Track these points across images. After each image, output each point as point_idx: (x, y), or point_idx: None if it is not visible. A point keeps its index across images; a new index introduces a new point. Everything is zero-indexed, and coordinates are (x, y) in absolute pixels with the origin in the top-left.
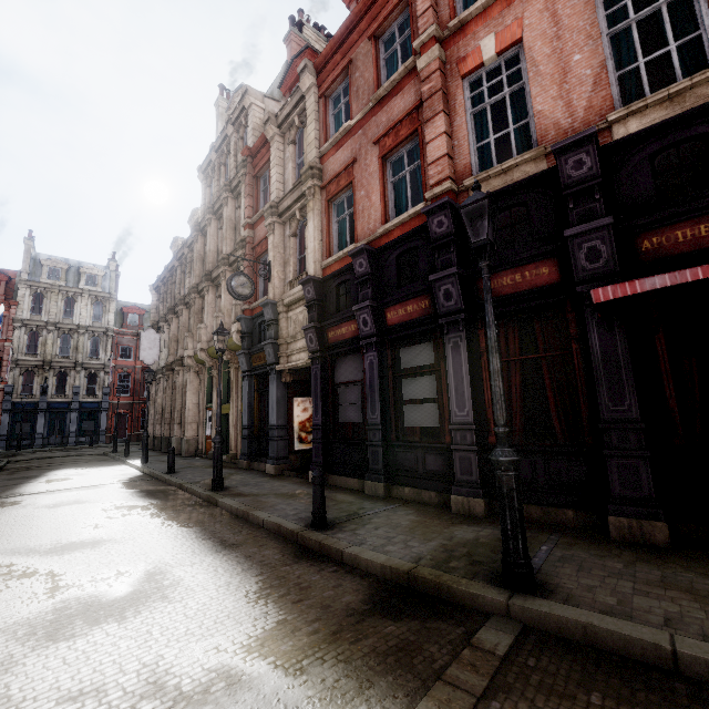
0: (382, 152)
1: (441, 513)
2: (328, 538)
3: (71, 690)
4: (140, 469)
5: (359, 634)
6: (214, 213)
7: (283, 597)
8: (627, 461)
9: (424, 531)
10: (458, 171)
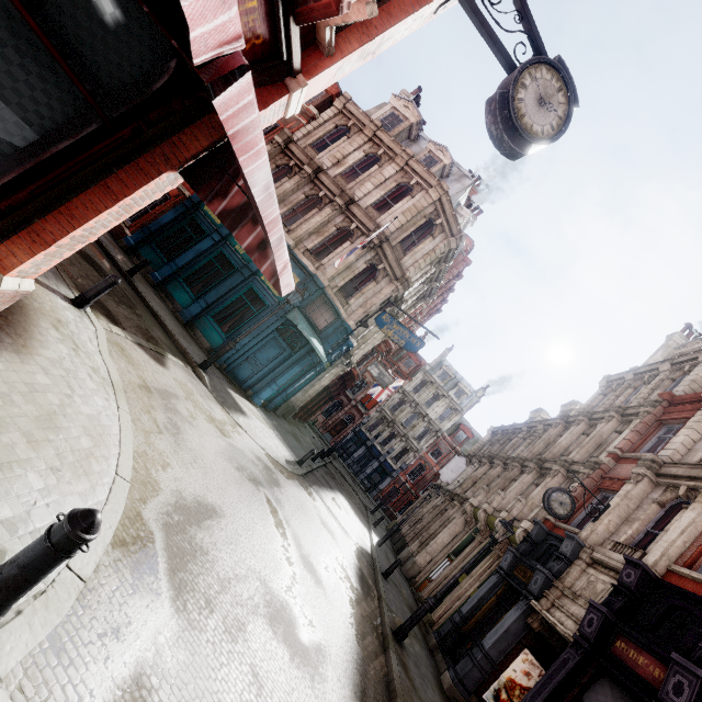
0: None
1: None
2: None
3: (256, 666)
4: (372, 546)
5: None
6: (589, 418)
7: None
8: None
9: None
10: None
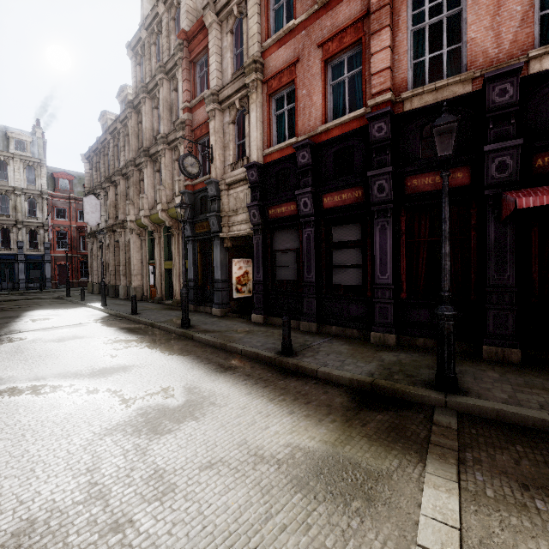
0: (325, 56)
1: (364, 344)
2: (301, 362)
3: (203, 462)
4: (104, 310)
5: (362, 421)
6: (148, 92)
7: (295, 401)
8: (501, 312)
9: (362, 356)
10: (396, 83)
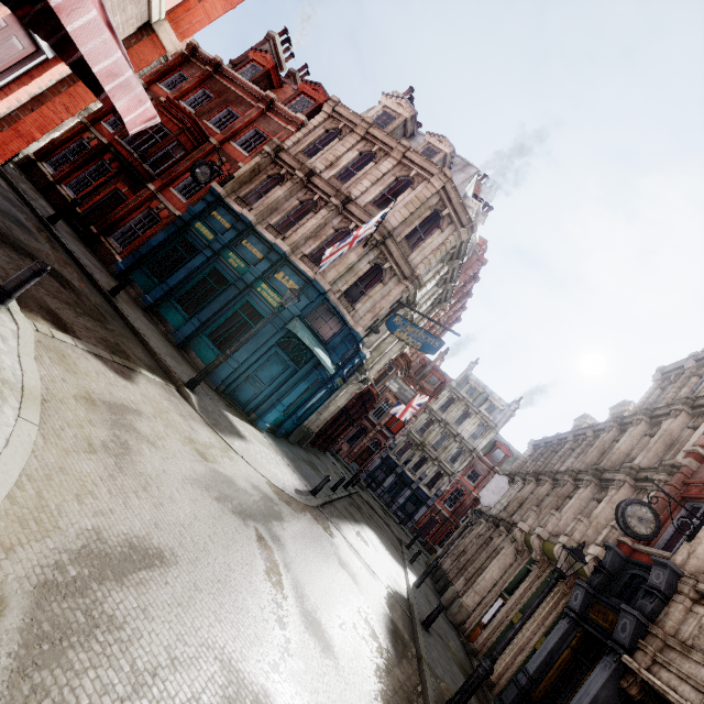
0: None
1: None
2: None
3: None
4: (408, 588)
5: None
6: (650, 416)
7: None
8: None
9: None
10: None
